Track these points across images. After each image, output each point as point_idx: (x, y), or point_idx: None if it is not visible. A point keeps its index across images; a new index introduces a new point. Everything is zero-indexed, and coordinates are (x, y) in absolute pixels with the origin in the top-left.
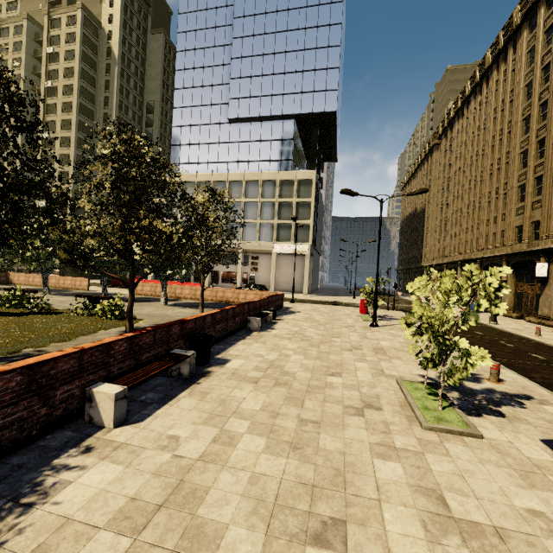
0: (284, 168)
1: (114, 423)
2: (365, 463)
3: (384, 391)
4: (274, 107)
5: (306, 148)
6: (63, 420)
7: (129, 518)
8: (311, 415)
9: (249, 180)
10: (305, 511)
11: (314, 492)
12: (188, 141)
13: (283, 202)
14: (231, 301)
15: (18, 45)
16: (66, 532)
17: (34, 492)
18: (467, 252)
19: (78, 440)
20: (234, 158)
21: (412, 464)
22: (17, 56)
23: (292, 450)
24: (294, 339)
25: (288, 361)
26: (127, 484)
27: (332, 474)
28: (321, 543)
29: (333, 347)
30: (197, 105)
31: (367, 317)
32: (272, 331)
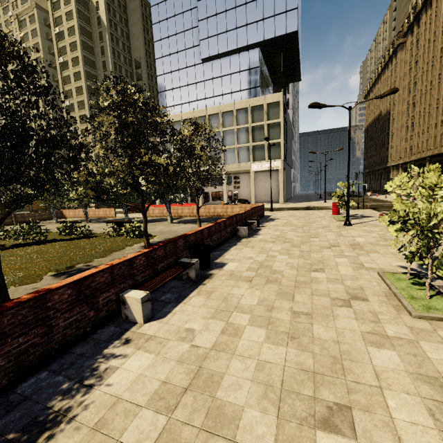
0: (254, 95)
1: (144, 320)
2: (360, 351)
3: (367, 283)
4: (239, 39)
5: (271, 73)
6: (107, 318)
7: (163, 398)
8: (302, 307)
9: (224, 111)
10: (310, 396)
11: (316, 378)
12: (171, 86)
13: (256, 126)
14: (221, 215)
15: (34, 32)
16: (118, 409)
17: (93, 376)
18: (436, 147)
19: (119, 333)
20: (210, 94)
21: (408, 352)
22: (36, 42)
23: (290, 340)
24: (277, 242)
25: (275, 261)
26: (158, 370)
27: (330, 362)
28: (330, 427)
29: (313, 246)
30: (174, 53)
31: (340, 217)
32: (258, 236)
